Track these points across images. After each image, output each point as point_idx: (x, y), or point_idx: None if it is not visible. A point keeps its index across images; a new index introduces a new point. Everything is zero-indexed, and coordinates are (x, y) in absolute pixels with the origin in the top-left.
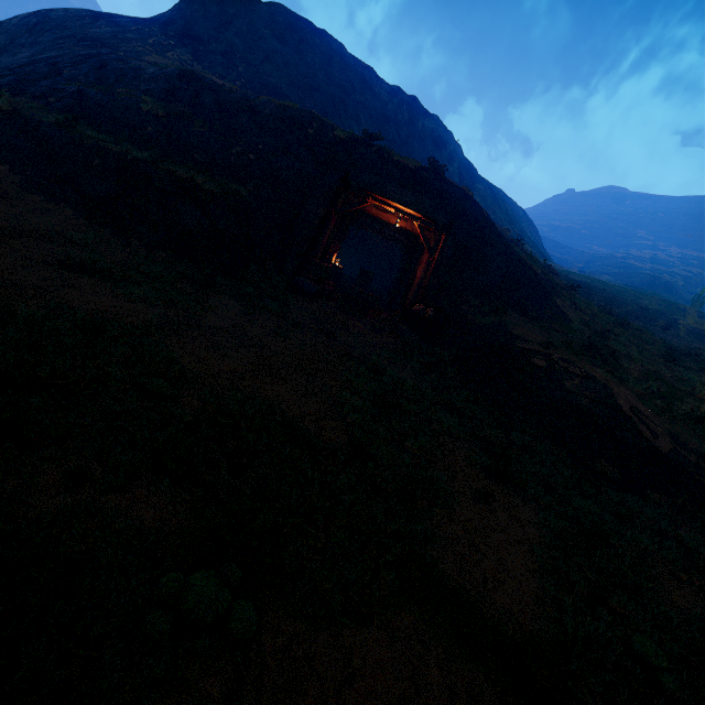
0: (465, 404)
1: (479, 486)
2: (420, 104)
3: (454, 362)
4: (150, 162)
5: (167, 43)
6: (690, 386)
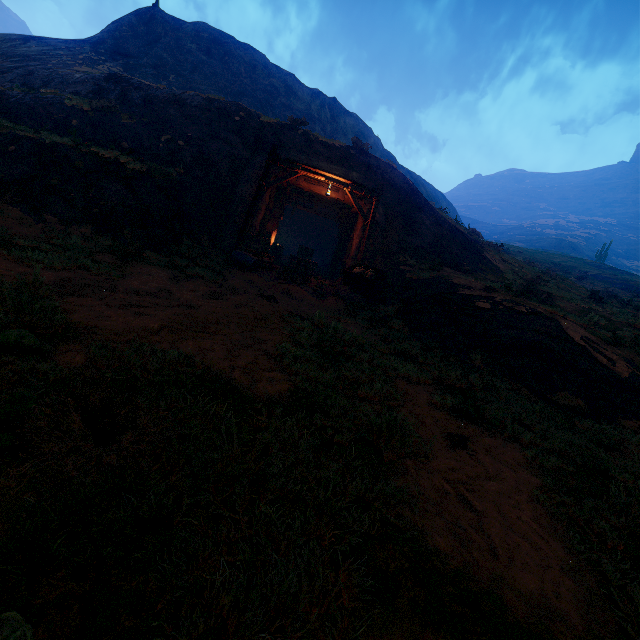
0: (417, 353)
1: (451, 429)
2: (340, 104)
3: (399, 317)
4: (70, 146)
5: (98, 58)
6: (623, 317)
